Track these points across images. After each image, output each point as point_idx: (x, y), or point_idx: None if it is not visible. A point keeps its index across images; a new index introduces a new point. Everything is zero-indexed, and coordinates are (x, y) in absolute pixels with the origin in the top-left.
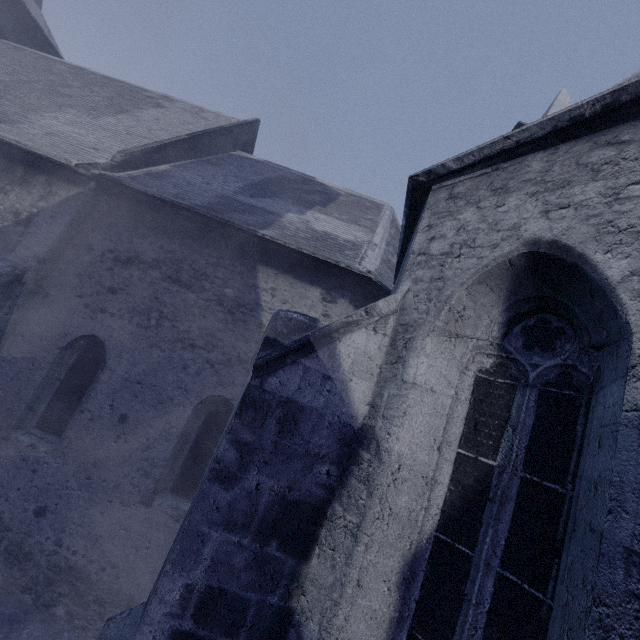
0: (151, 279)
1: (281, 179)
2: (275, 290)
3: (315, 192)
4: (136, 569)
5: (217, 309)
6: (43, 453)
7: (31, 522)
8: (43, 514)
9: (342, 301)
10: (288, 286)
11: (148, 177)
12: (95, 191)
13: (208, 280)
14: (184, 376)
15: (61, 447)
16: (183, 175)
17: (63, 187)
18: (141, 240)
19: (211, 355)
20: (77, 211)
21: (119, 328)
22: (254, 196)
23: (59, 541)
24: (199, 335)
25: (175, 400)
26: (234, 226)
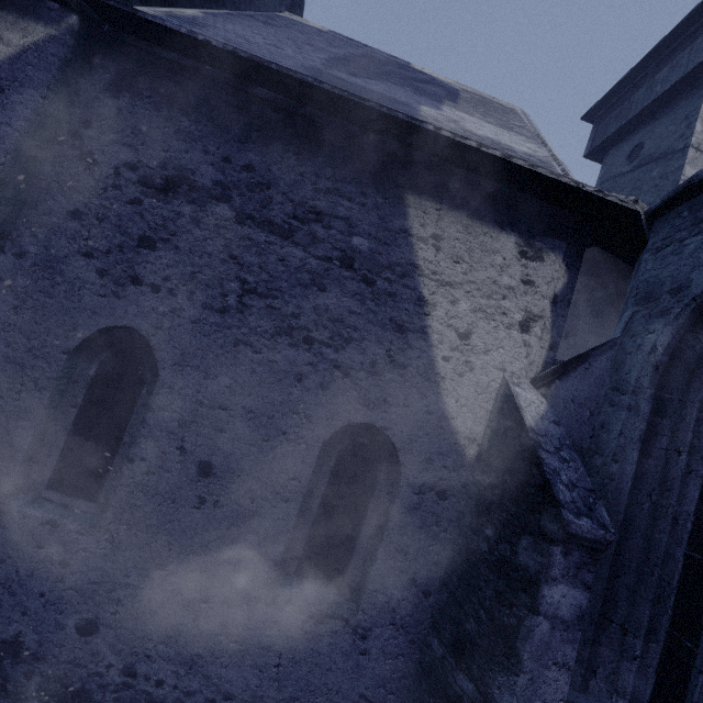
0: (216, 220)
1: (370, 58)
2: (440, 239)
3: (426, 82)
4: (264, 697)
5: (343, 274)
6: (73, 534)
7: (75, 644)
8: (93, 630)
9: (552, 257)
10: (461, 232)
11: (174, 20)
12: (79, 38)
13: (321, 222)
14: (300, 393)
15: (103, 522)
16: (230, 28)
17: (11, 24)
18: (186, 145)
19: (342, 356)
20: (51, 78)
21: (171, 312)
22: (356, 75)
23: (129, 669)
24: (317, 321)
25: (290, 434)
26: (377, 111)
